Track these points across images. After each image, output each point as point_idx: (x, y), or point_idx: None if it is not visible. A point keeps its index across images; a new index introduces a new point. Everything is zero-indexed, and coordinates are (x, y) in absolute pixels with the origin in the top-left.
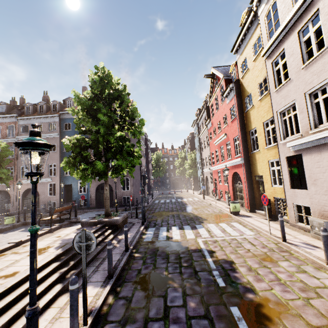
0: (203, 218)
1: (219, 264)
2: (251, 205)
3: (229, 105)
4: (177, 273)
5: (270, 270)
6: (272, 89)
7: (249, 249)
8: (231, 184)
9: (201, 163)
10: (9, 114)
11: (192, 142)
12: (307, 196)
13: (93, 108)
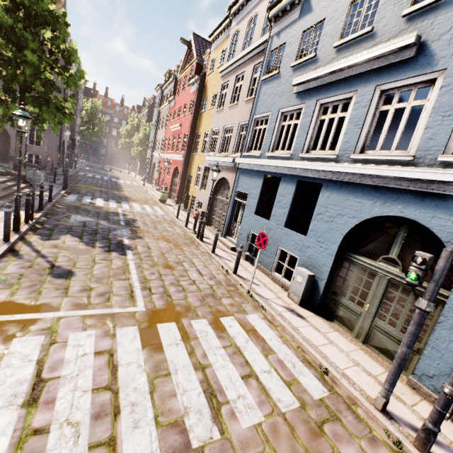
0: (132, 199)
1: (127, 219)
2: (179, 198)
3: (191, 96)
4: (95, 218)
5: (155, 225)
6: (216, 108)
7: (153, 218)
8: (171, 177)
9: (153, 144)
10: None
11: (152, 110)
12: (204, 196)
13: (12, 30)
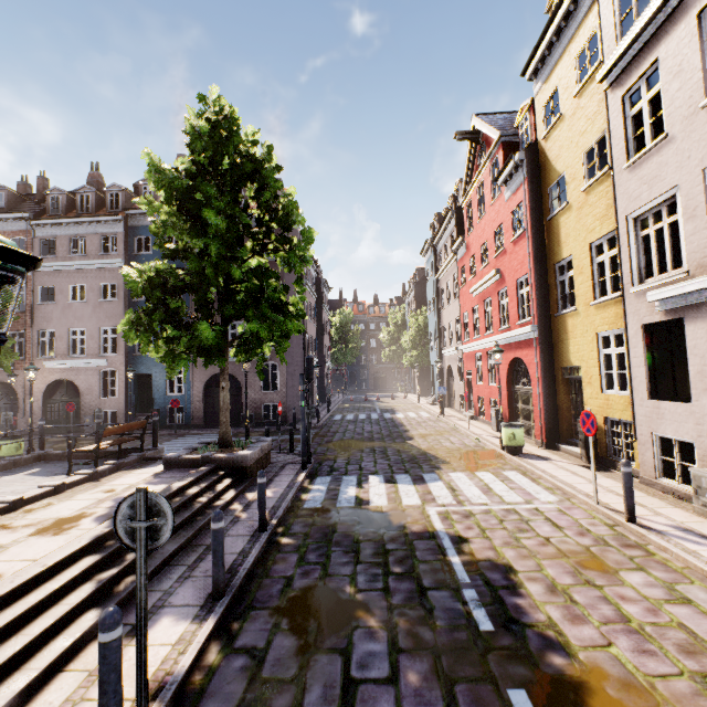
0: (440, 457)
1: (477, 571)
2: (550, 432)
3: (510, 203)
4: (378, 591)
5: (603, 594)
6: (619, 162)
7: (549, 538)
8: (505, 384)
9: (438, 337)
10: (13, 212)
11: (420, 290)
12: (690, 418)
13: (192, 198)
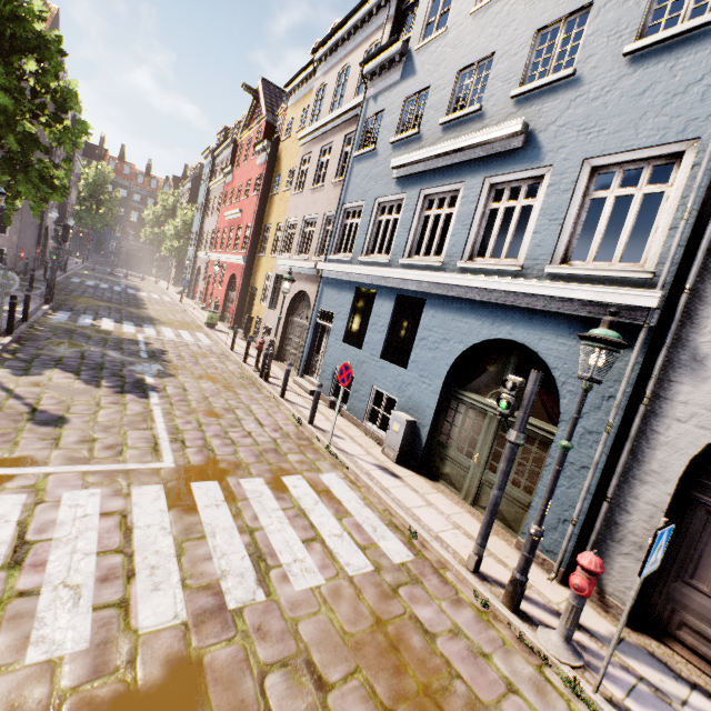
0: (162, 321)
1: (151, 350)
2: (237, 322)
3: (258, 169)
4: (100, 346)
5: (197, 359)
6: (293, 189)
7: (193, 349)
8: (226, 289)
9: (198, 239)
10: None
11: (198, 186)
12: (274, 318)
13: None
